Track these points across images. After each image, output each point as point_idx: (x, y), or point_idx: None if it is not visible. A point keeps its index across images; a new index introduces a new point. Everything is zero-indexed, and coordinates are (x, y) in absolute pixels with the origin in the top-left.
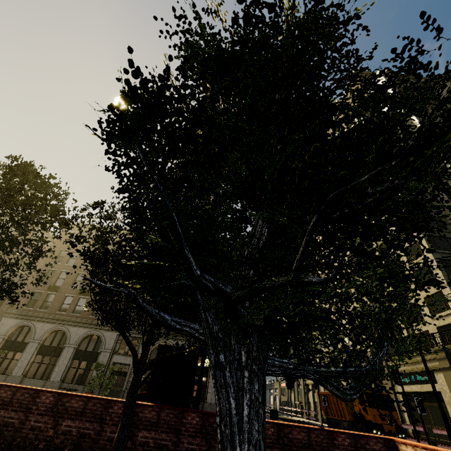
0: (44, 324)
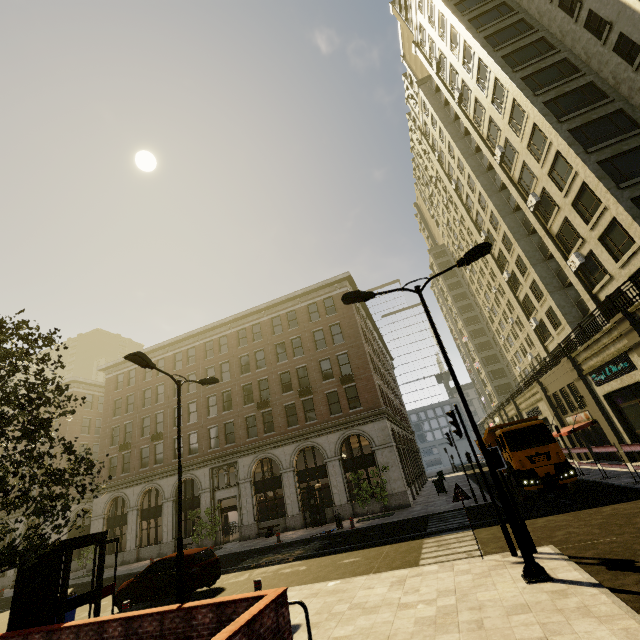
0: (134, 488)
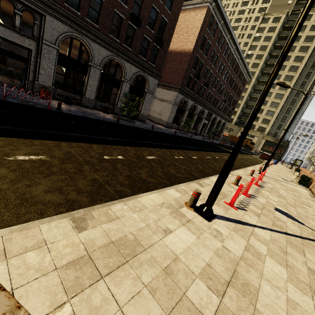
0: (191, 101)
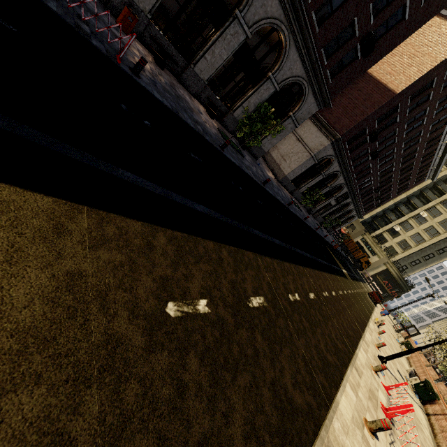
0: (337, 166)
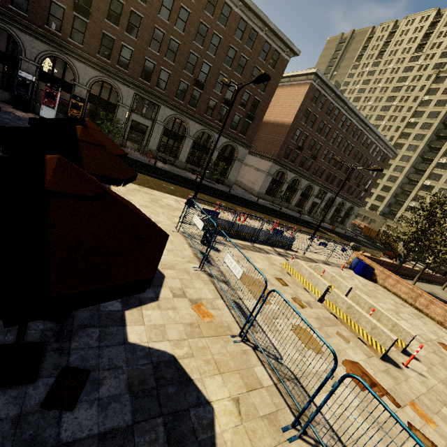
0: (291, 173)
